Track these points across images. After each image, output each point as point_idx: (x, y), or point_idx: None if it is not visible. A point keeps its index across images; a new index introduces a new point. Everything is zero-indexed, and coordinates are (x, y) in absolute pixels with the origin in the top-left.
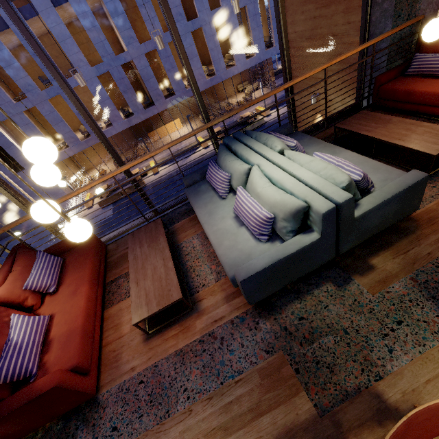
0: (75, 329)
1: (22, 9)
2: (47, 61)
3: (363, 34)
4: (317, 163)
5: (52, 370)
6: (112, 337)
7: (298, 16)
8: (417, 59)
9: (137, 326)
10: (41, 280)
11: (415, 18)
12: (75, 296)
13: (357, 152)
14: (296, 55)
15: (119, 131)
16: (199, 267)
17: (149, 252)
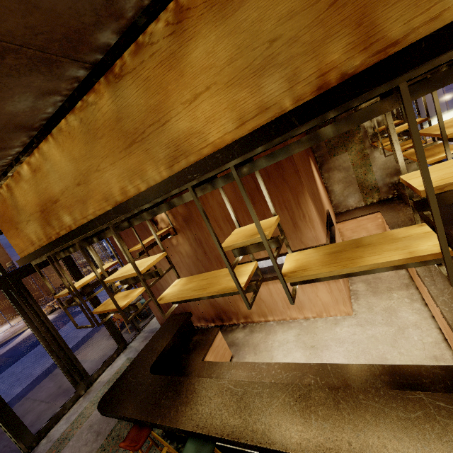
0: None
1: None
2: None
3: None
4: None
5: None
6: None
7: None
8: None
9: None
10: None
11: None
12: None
13: None
14: None
15: None
16: None
17: None
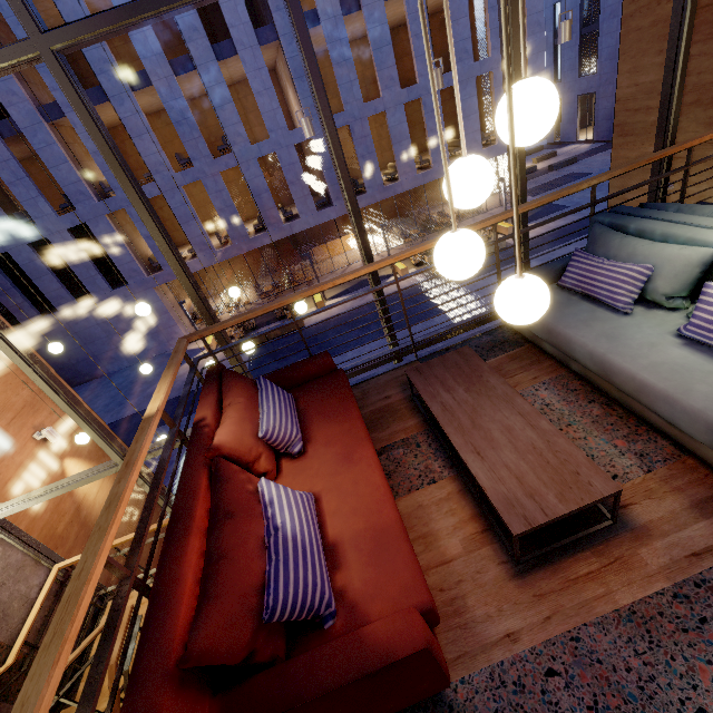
0: (388, 528)
1: (174, 61)
2: (316, 70)
3: None
4: None
5: (369, 608)
6: (423, 560)
7: (648, 58)
8: None
9: (517, 541)
10: (284, 426)
11: None
12: (352, 464)
13: None
14: (630, 123)
15: (273, 240)
16: (583, 440)
17: (475, 401)
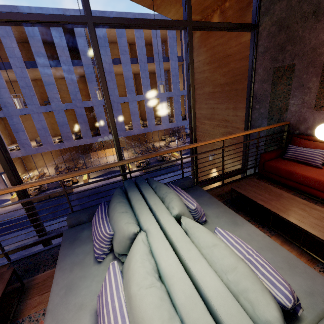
0: None
1: (27, 62)
2: None
3: (247, 124)
4: (222, 253)
5: None
6: None
7: (203, 105)
8: (291, 148)
9: None
10: None
11: (284, 122)
12: None
13: (254, 218)
14: (200, 127)
15: (67, 147)
16: None
17: None
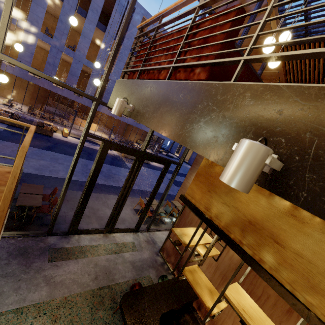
0: None
1: (79, 7)
2: None
3: None
4: None
5: None
6: None
7: None
8: None
9: None
10: None
11: None
12: None
13: None
14: None
15: (63, 95)
16: None
17: None
